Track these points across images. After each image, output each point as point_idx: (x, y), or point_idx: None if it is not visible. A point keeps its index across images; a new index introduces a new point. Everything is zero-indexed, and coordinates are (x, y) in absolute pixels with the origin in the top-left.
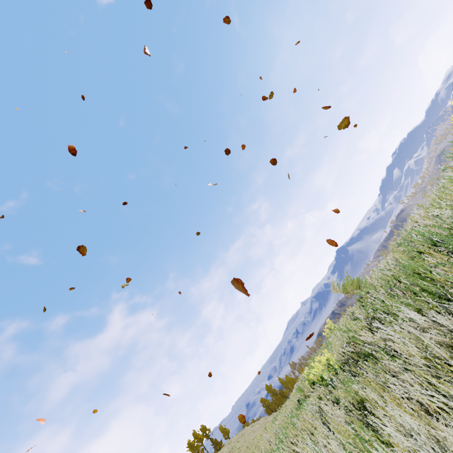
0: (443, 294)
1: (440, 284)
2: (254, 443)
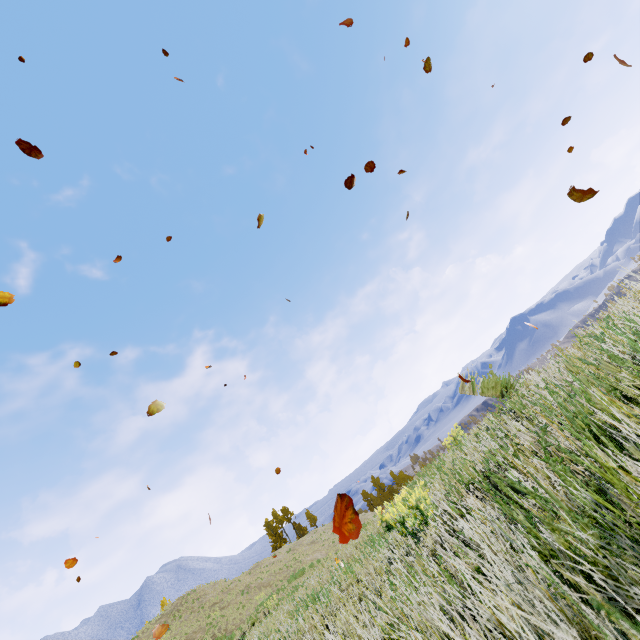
0: (636, 533)
1: (636, 505)
2: None
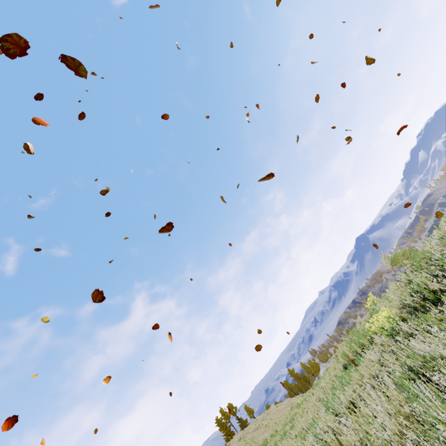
0: None
1: None
2: (282, 420)
